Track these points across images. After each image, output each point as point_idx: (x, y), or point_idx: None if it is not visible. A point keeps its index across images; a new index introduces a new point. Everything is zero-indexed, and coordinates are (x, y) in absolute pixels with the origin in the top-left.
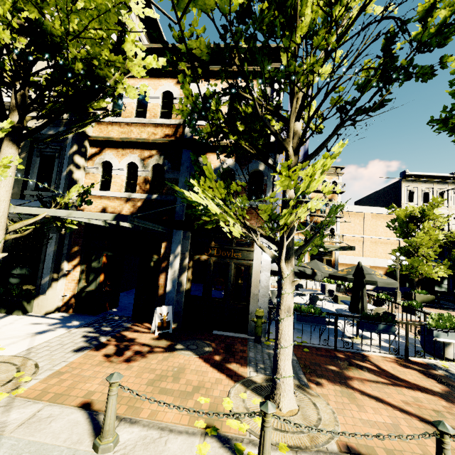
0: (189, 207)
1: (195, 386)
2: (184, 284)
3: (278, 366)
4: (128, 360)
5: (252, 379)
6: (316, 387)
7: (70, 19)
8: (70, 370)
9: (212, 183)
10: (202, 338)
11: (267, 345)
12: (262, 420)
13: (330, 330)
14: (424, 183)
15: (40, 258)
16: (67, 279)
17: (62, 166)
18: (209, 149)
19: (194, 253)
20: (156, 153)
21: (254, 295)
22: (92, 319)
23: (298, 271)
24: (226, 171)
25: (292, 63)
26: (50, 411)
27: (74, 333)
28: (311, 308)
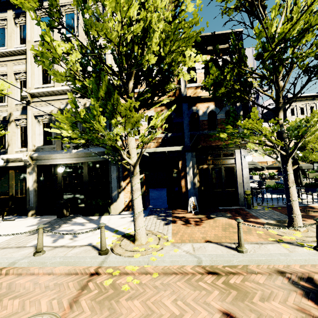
0: (191, 138)
1: (245, 229)
2: (197, 183)
3: (293, 210)
4: (196, 224)
5: (269, 222)
6: (303, 221)
7: (174, 44)
8: (176, 232)
9: (254, 121)
10: (218, 211)
11: (256, 209)
12: (317, 226)
13: (279, 198)
14: (300, 102)
15: (107, 181)
16: (124, 192)
17: (110, 124)
18: (198, 101)
19: (198, 165)
20: (165, 108)
21: (240, 183)
22: (147, 212)
23: (253, 167)
24: (209, 113)
25: (296, 53)
26: (198, 245)
27: (150, 218)
28: (276, 185)
